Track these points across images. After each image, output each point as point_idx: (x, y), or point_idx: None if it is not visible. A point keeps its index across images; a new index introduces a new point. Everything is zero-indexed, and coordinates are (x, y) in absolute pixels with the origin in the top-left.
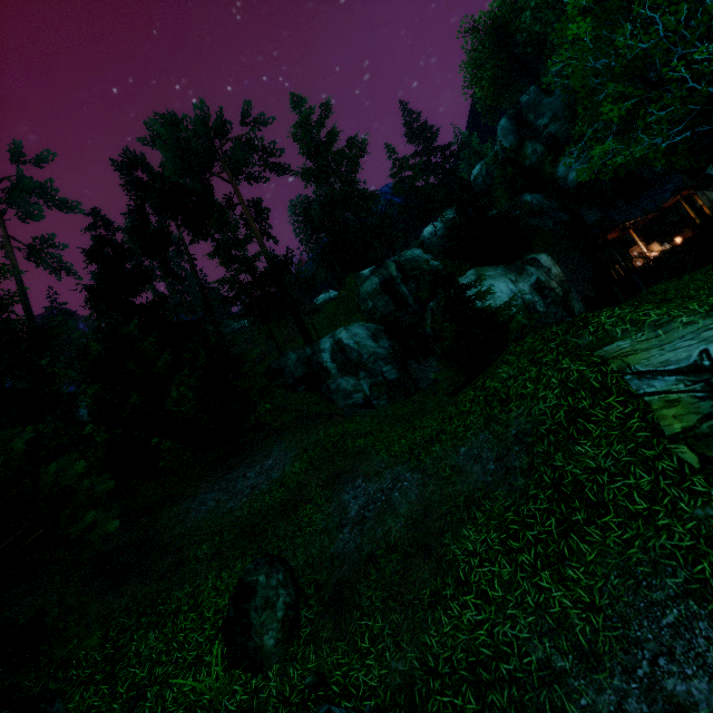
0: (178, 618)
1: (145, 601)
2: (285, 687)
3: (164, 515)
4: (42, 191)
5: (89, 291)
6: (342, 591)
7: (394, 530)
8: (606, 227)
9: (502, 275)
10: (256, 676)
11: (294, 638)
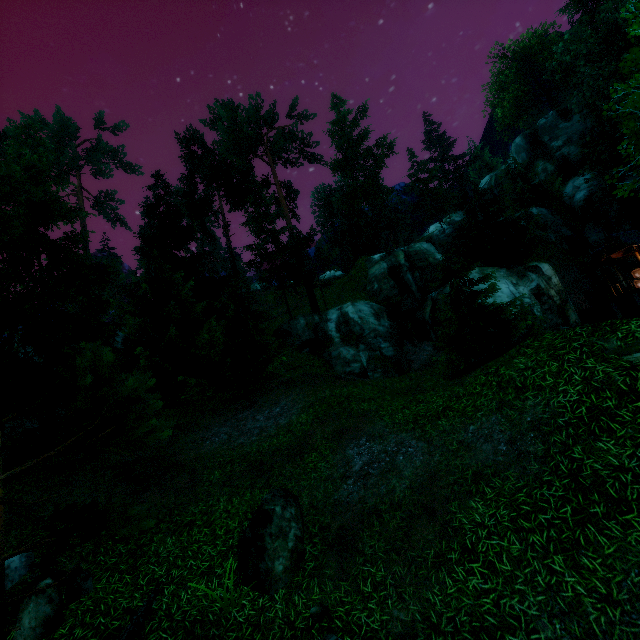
0: (193, 530)
1: (164, 509)
2: (291, 612)
3: (181, 439)
4: (114, 153)
5: (143, 240)
6: (345, 535)
7: (399, 490)
8: (612, 247)
9: (505, 277)
10: (263, 596)
11: (299, 569)
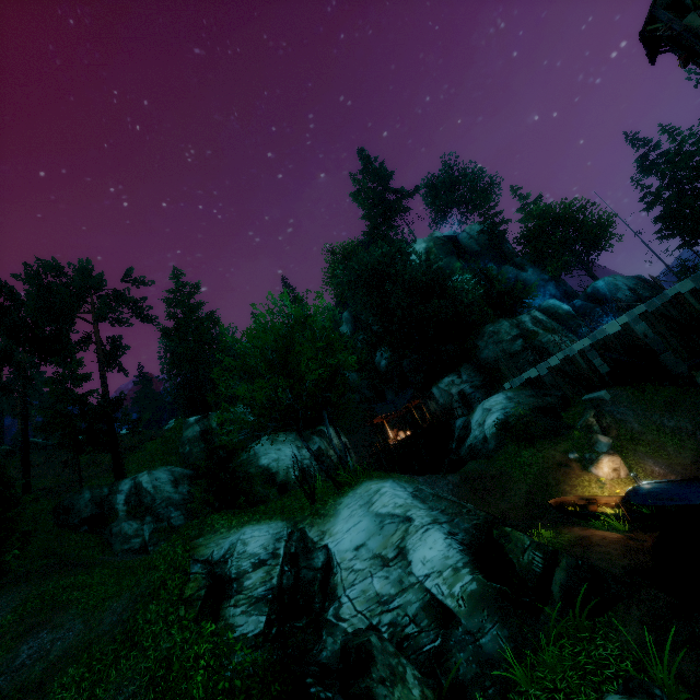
0: None
1: None
2: None
3: None
4: None
5: None
6: None
7: (34, 674)
8: (372, 415)
9: (292, 441)
10: None
11: None
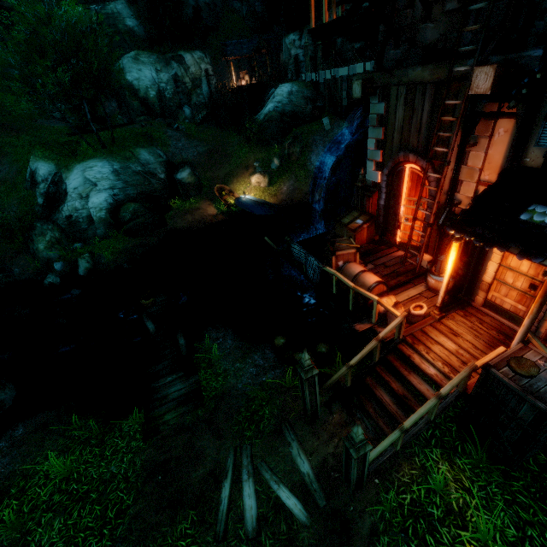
0: None
1: None
2: None
3: None
4: None
5: None
6: None
7: None
8: (224, 53)
9: (152, 64)
10: None
11: None
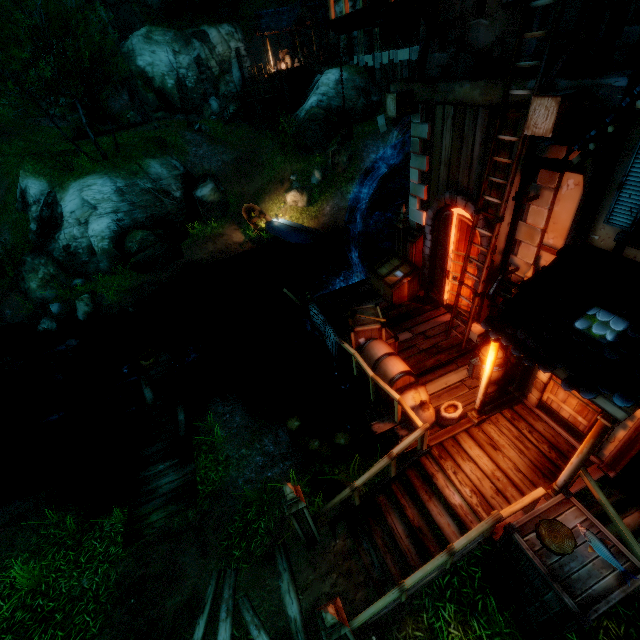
0: None
1: None
2: None
3: None
4: None
5: None
6: None
7: None
8: (258, 26)
9: (168, 44)
10: None
11: None
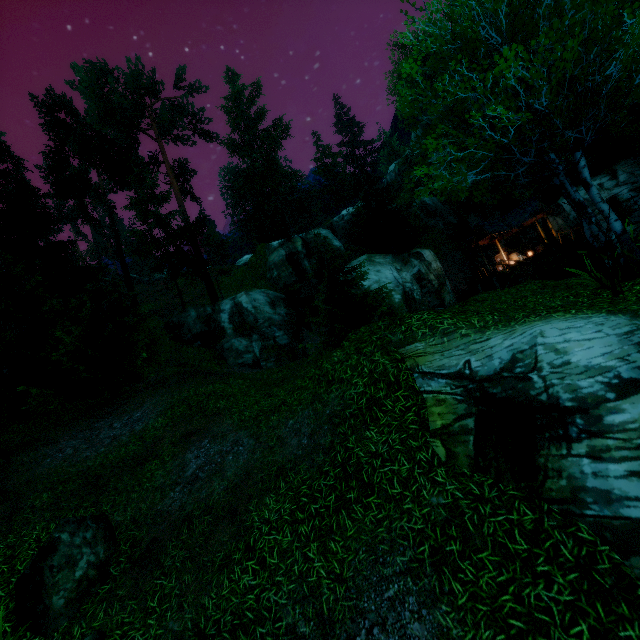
0: None
1: None
2: None
3: (19, 459)
4: None
5: None
6: (153, 548)
7: (216, 493)
8: (479, 235)
9: (390, 263)
10: (41, 634)
11: (91, 595)
